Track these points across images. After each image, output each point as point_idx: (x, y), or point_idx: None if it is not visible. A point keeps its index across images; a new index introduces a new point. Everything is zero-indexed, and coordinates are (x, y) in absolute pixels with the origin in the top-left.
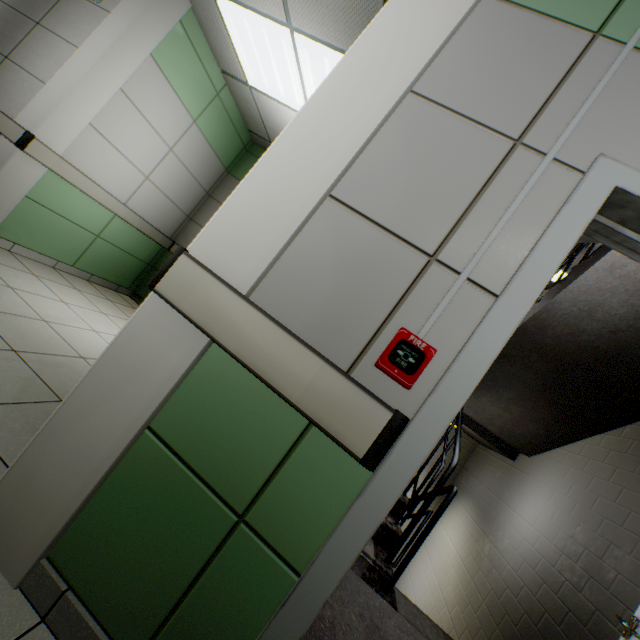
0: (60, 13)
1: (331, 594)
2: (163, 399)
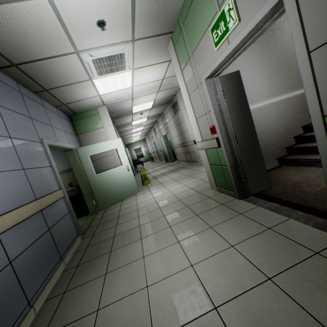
0: (180, 118)
1: (229, 165)
2: (208, 160)
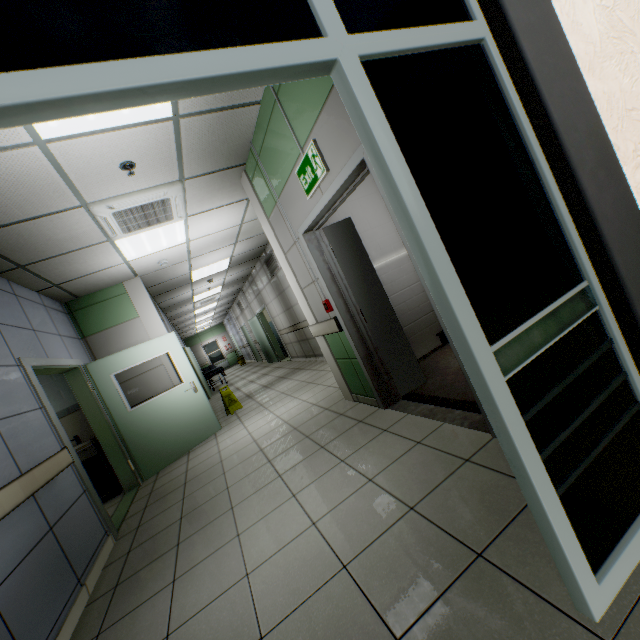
0: (281, 282)
1: (360, 357)
2: (331, 353)
